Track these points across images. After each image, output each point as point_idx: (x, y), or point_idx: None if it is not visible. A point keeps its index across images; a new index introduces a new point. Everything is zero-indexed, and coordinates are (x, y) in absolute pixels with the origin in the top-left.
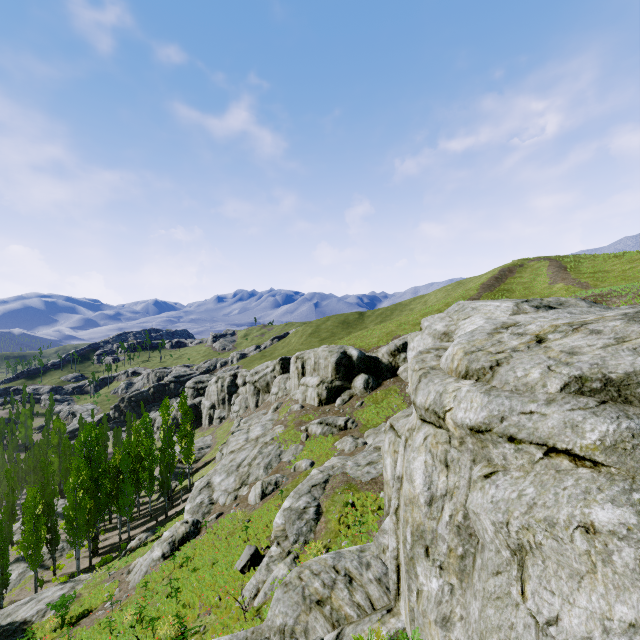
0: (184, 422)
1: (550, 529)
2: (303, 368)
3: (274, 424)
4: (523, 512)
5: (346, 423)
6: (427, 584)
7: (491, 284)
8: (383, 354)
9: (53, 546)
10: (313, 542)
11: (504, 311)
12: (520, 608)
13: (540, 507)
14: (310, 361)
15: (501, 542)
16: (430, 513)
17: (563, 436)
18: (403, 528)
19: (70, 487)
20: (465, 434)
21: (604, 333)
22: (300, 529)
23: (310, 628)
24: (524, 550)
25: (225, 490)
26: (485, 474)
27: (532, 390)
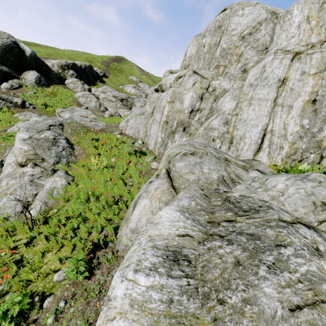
0: None
1: None
2: None
3: None
4: None
5: (23, 103)
6: None
7: (113, 61)
8: (54, 64)
9: None
10: (76, 162)
11: None
12: None
13: None
14: None
15: None
16: None
17: None
18: None
19: None
20: None
21: None
22: (59, 153)
23: (238, 174)
24: None
25: None
26: None
27: None
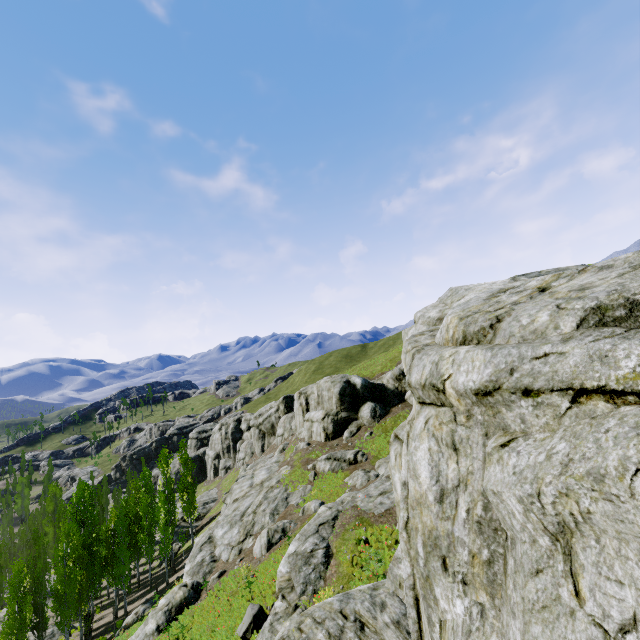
0: (185, 473)
1: (598, 486)
2: (307, 404)
3: (280, 466)
4: (557, 474)
5: (356, 456)
6: (450, 610)
7: None
8: (388, 380)
9: (40, 631)
10: (323, 591)
11: (500, 285)
12: (577, 616)
13: (578, 461)
14: (314, 395)
15: (535, 525)
16: (442, 512)
17: (591, 372)
18: (413, 539)
19: (59, 556)
20: (471, 404)
21: (616, 266)
22: (308, 576)
23: None
24: (568, 530)
25: (228, 544)
26: (501, 443)
27: (543, 336)
